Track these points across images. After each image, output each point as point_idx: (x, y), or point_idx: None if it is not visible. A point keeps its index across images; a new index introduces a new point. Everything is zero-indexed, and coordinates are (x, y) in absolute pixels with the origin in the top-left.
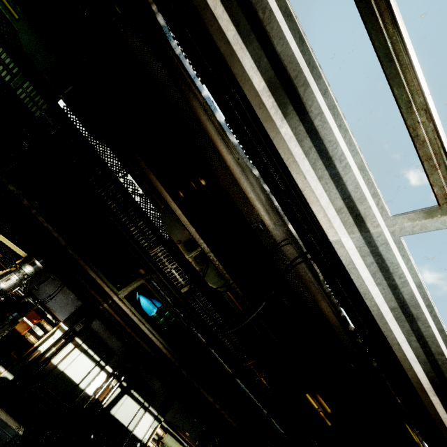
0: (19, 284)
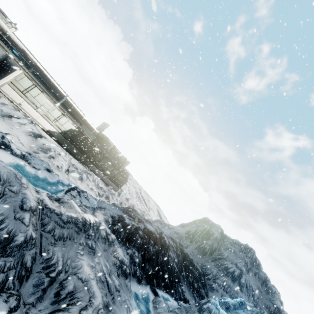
0: None
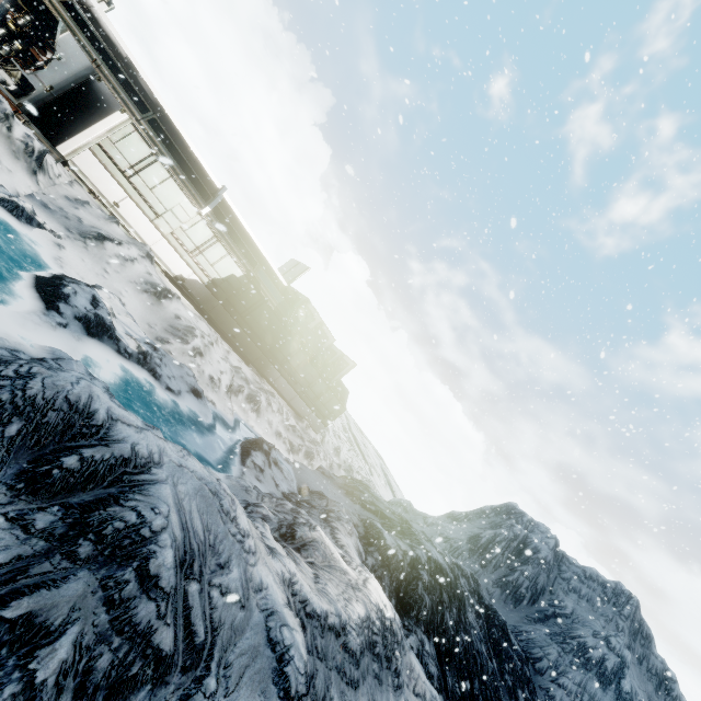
0: (26, 25)
